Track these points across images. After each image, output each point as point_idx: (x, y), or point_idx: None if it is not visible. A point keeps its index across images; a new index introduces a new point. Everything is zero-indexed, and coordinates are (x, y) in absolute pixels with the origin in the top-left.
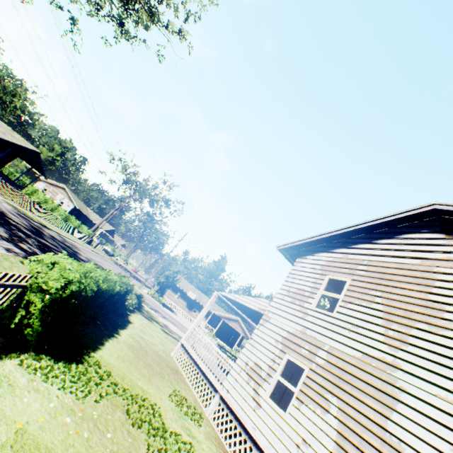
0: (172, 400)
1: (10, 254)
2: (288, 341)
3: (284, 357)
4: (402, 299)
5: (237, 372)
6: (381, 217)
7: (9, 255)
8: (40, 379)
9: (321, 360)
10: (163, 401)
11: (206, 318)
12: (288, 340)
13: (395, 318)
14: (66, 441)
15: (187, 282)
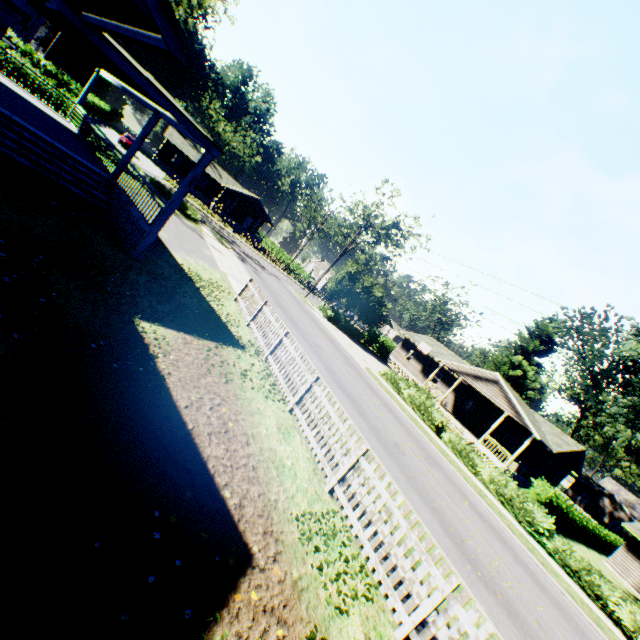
0: None
1: None
2: None
3: None
4: None
5: None
6: None
7: None
8: None
9: None
10: None
11: (453, 395)
12: None
13: None
14: None
15: (442, 346)
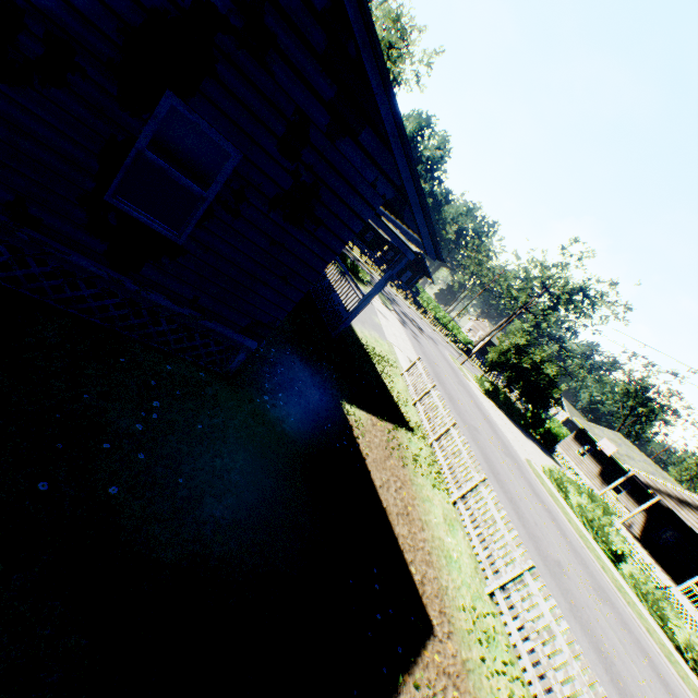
0: None
1: None
2: None
3: None
4: None
5: None
6: None
7: None
8: None
9: None
10: None
11: (643, 515)
12: None
13: None
14: None
15: (633, 448)
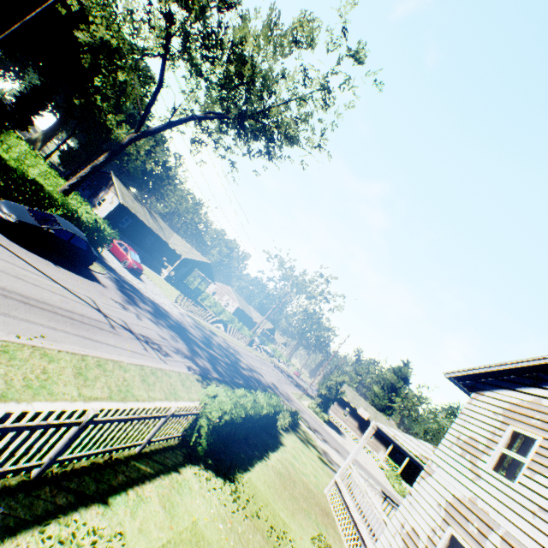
0: (313, 543)
1: (190, 373)
2: (452, 509)
3: (446, 530)
4: None
5: (391, 534)
6: None
7: (189, 374)
8: (206, 487)
9: (492, 547)
10: (303, 541)
11: (385, 449)
12: (452, 508)
13: None
14: (219, 541)
15: (356, 394)
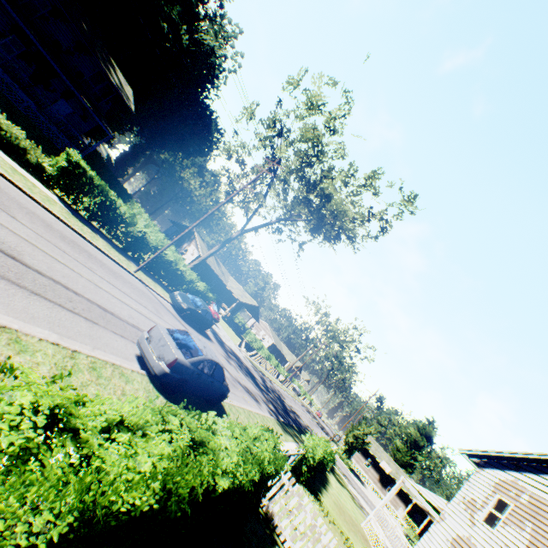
0: None
1: (273, 417)
2: (455, 542)
3: None
4: (543, 534)
5: None
6: (543, 453)
7: (273, 419)
8: (309, 498)
9: None
10: (357, 547)
11: (405, 507)
12: (455, 541)
13: (534, 547)
14: None
15: (379, 446)
